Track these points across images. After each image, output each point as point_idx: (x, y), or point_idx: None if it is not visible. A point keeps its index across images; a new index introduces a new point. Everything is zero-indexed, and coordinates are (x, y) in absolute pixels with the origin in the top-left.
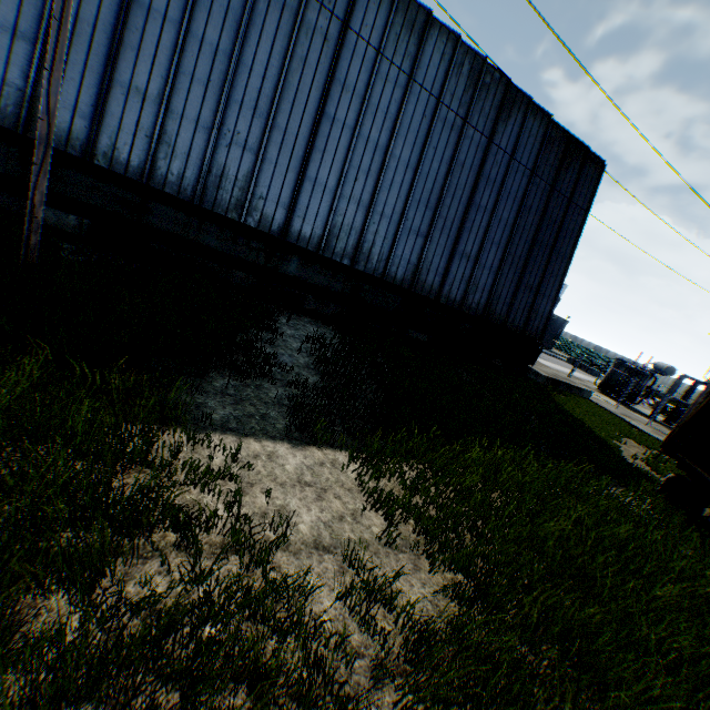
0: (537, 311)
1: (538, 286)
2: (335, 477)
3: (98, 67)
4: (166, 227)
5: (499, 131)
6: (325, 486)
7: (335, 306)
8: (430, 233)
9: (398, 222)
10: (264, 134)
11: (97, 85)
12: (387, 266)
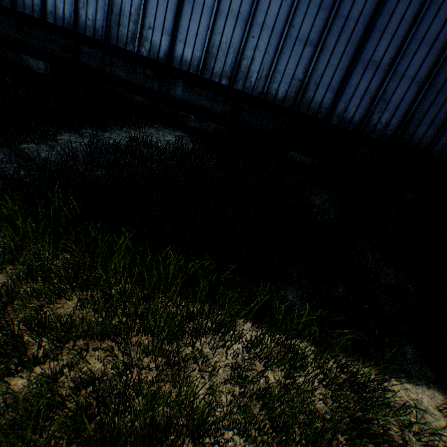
0: None
1: None
2: None
3: None
4: (93, 65)
5: None
6: None
7: (214, 126)
8: (322, 40)
9: (282, 32)
10: None
11: None
12: (266, 84)
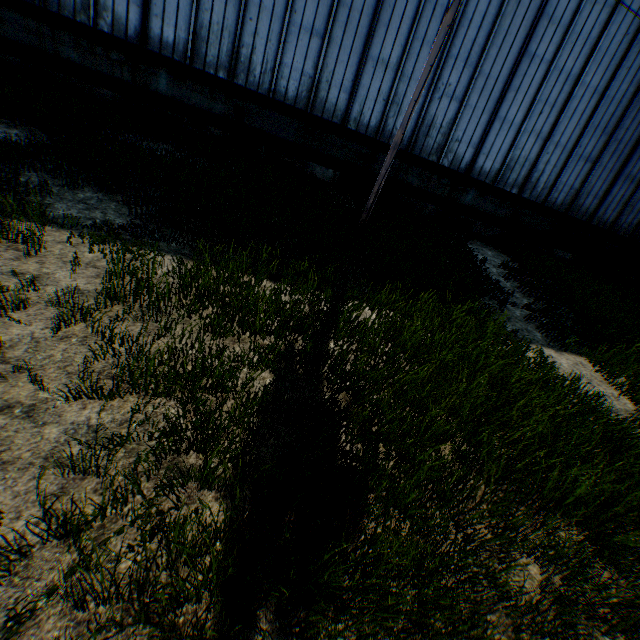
0: None
1: None
2: (587, 373)
3: (359, 47)
4: None
5: None
6: (587, 378)
7: (497, 230)
8: (600, 158)
9: (570, 150)
10: (470, 83)
11: (356, 64)
12: (550, 193)
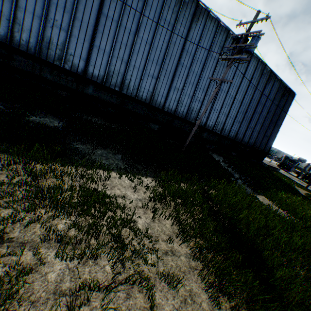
0: (268, 144)
1: (269, 136)
2: (267, 201)
3: (169, 83)
4: (176, 126)
5: (266, 87)
6: (268, 203)
7: (214, 146)
8: (242, 122)
9: (234, 119)
10: (204, 97)
11: (168, 88)
12: (229, 133)
